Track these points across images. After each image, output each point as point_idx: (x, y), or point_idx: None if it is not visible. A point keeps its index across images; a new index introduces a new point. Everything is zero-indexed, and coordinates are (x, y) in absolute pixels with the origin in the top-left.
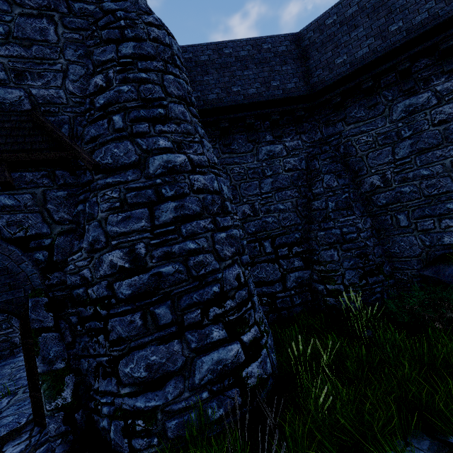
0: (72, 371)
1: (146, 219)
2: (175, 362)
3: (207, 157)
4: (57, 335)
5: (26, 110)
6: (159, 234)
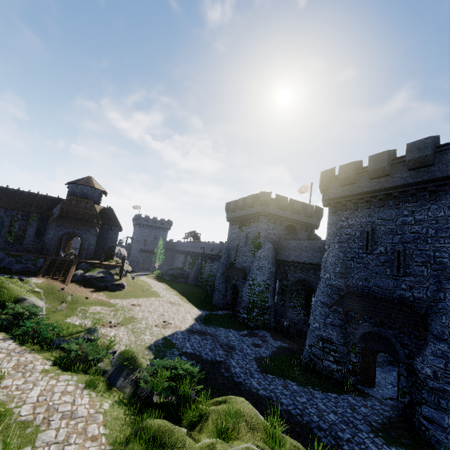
0: (409, 395)
1: (442, 364)
2: (442, 423)
3: None
4: (406, 380)
5: (410, 300)
6: (447, 373)
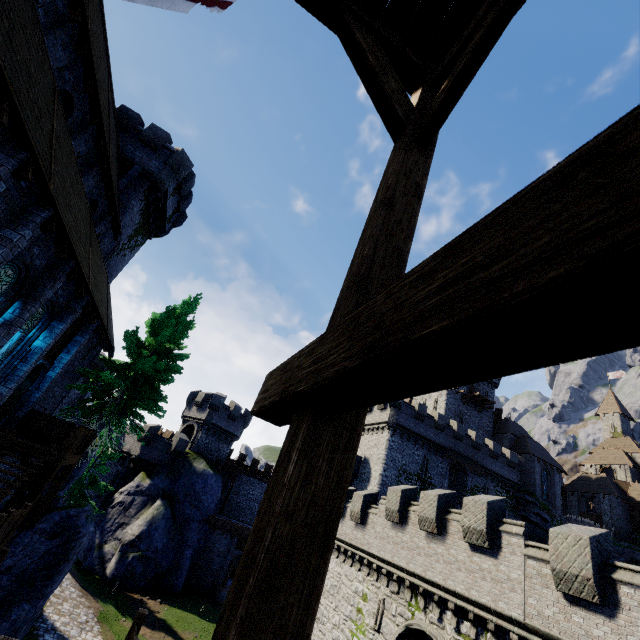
0: None
1: None
2: None
3: None
4: None
5: None
6: None
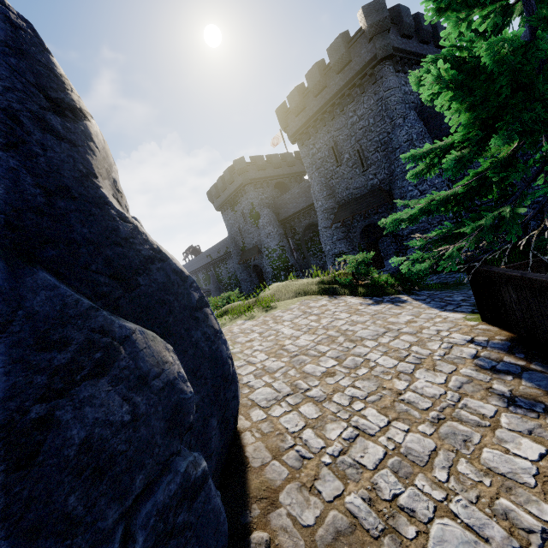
0: (401, 253)
1: None
2: None
3: (429, 184)
4: (396, 244)
5: (378, 184)
6: None
